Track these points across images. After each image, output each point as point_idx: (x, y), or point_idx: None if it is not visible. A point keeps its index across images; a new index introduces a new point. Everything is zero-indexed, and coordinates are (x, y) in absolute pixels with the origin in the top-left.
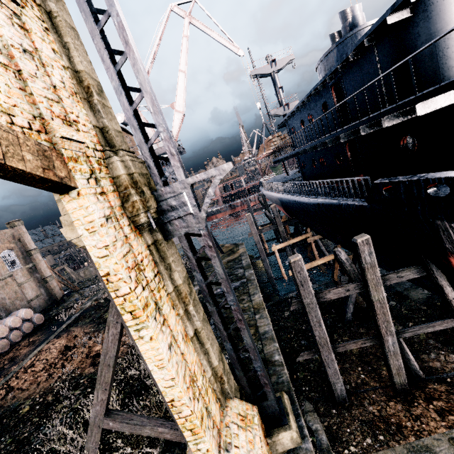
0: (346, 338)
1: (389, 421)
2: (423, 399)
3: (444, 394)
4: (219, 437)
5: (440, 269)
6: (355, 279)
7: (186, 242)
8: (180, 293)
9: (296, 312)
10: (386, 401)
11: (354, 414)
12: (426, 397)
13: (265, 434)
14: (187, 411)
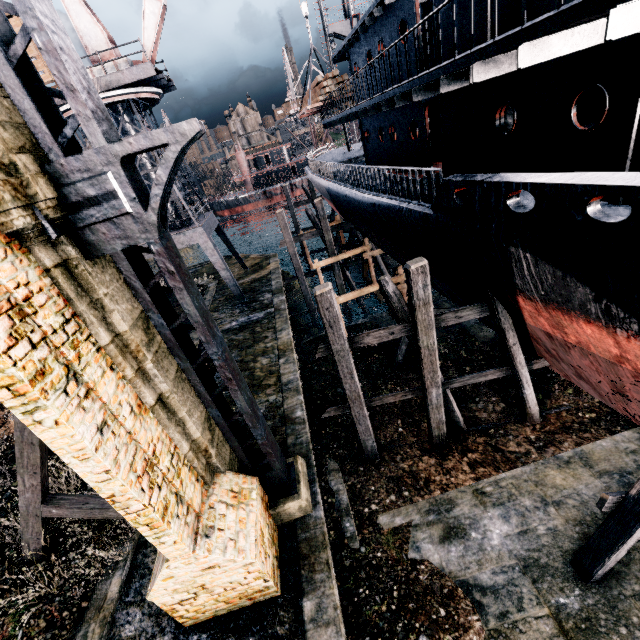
0: (391, 385)
1: (419, 477)
2: (459, 452)
3: (481, 446)
4: (198, 522)
5: (506, 310)
6: (403, 320)
7: (128, 265)
8: (127, 344)
9: None
10: (420, 455)
11: (382, 471)
12: (463, 450)
13: (268, 506)
14: (138, 506)
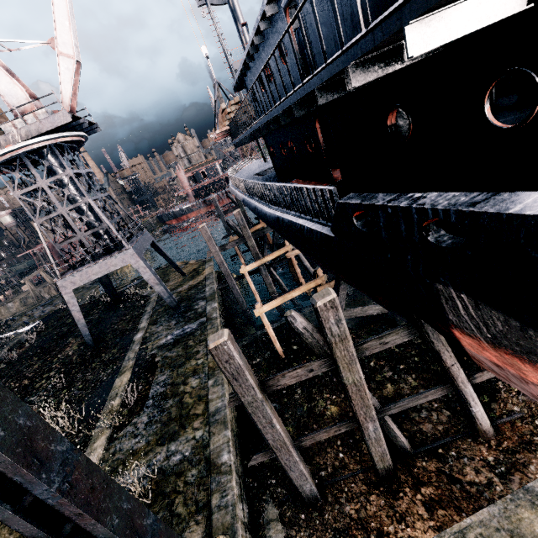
0: (327, 394)
1: (369, 527)
2: (410, 486)
3: (434, 475)
4: None
5: (437, 331)
6: (321, 354)
7: None
8: None
9: (270, 358)
10: (367, 493)
11: (327, 520)
12: (414, 482)
13: None
14: None
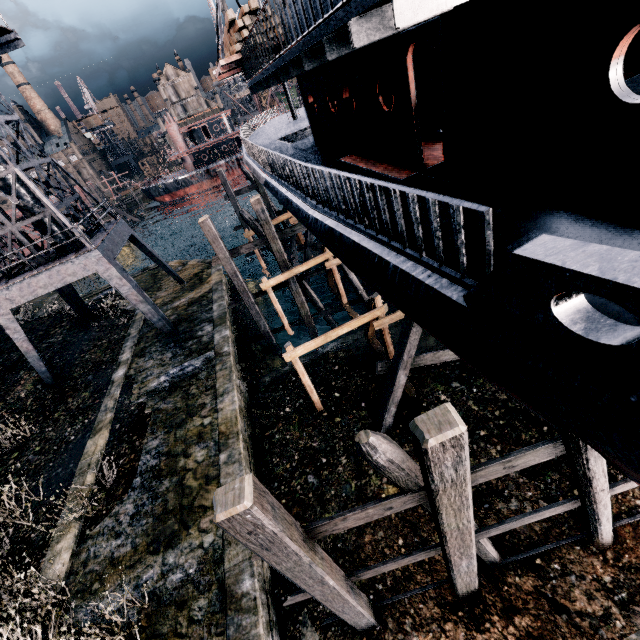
0: None
1: None
2: (500, 613)
3: (532, 599)
4: None
5: (605, 458)
6: (409, 488)
7: None
8: None
9: (304, 409)
10: (440, 620)
11: None
12: (504, 608)
13: None
14: None
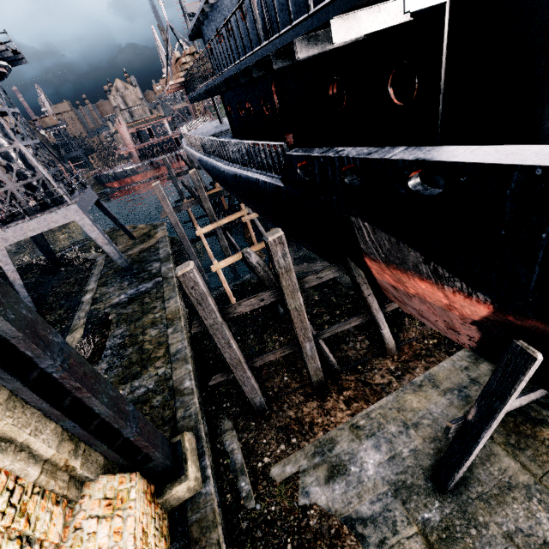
0: (276, 337)
1: (304, 422)
2: (336, 392)
3: (353, 383)
4: None
5: (358, 267)
6: (271, 286)
7: None
8: None
9: None
10: (304, 401)
11: (272, 422)
12: (339, 389)
13: (155, 495)
14: None
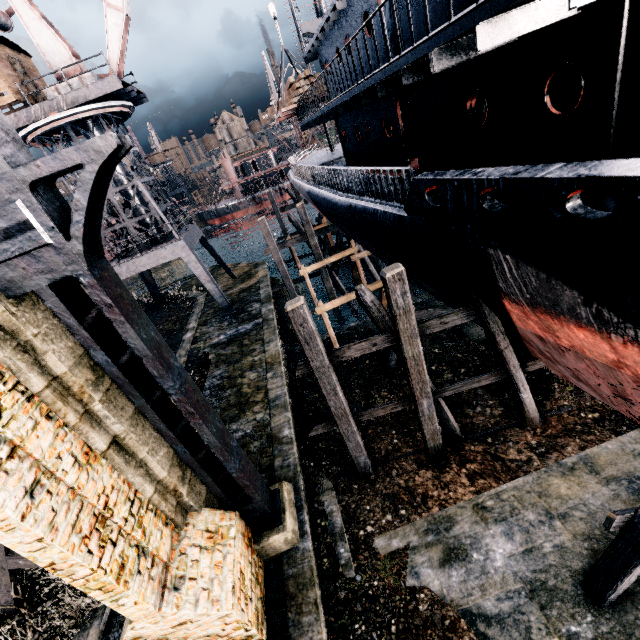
0: (385, 393)
1: (415, 492)
2: (457, 463)
3: (480, 455)
4: (166, 572)
5: (494, 312)
6: (385, 329)
7: (57, 300)
8: (68, 387)
9: None
10: (416, 469)
11: (378, 488)
12: (461, 460)
13: (252, 540)
14: (85, 571)
